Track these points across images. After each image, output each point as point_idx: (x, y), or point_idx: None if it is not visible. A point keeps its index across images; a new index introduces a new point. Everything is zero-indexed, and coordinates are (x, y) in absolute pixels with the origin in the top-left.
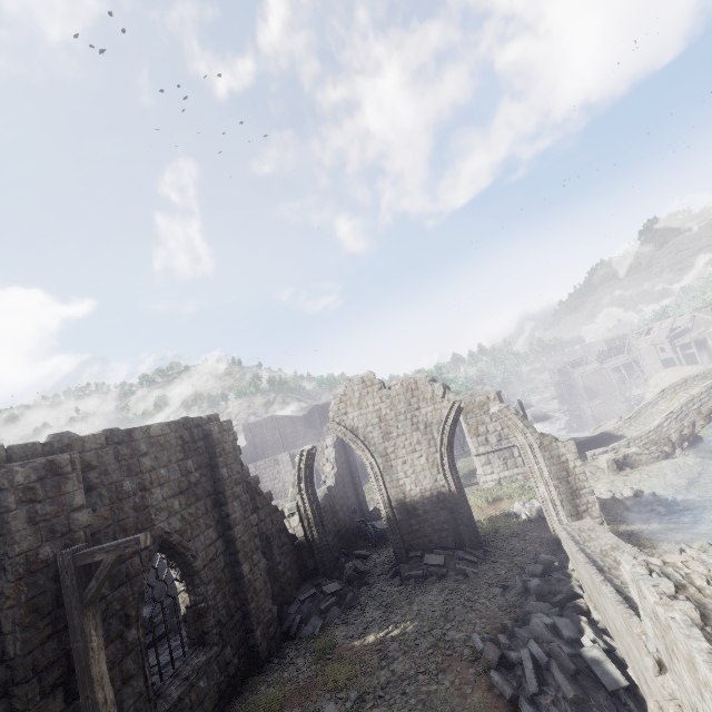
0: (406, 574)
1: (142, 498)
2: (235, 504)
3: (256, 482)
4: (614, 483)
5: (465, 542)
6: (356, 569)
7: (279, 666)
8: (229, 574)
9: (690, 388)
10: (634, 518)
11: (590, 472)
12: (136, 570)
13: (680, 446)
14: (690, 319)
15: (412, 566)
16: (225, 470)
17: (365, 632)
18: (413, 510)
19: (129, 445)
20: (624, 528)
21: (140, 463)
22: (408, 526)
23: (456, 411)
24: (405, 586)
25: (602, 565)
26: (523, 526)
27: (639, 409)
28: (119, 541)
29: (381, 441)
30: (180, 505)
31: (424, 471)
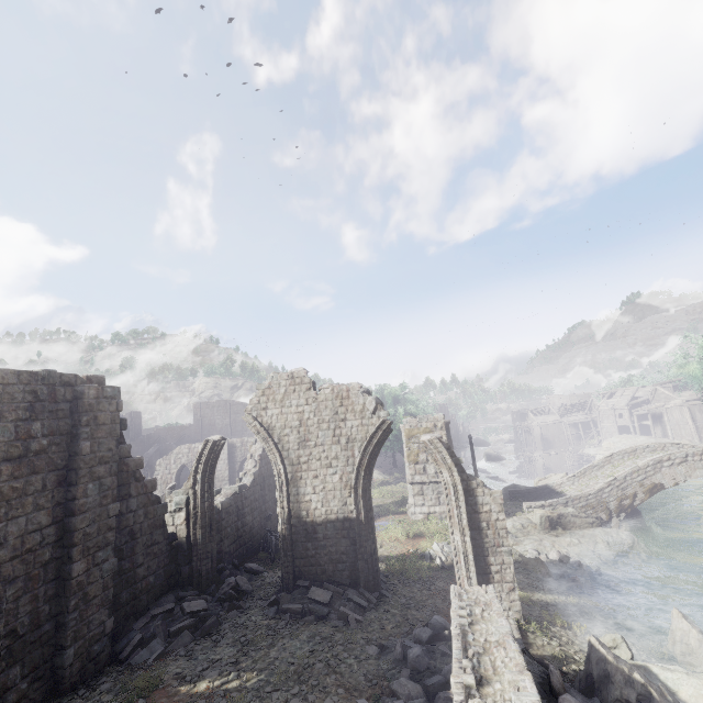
0: (283, 606)
1: None
2: (90, 486)
3: (137, 465)
4: (543, 542)
5: (361, 580)
6: (236, 586)
7: (79, 702)
8: (54, 571)
9: (638, 458)
10: (553, 587)
11: (521, 524)
12: None
13: (617, 516)
14: (651, 392)
15: (294, 597)
16: (88, 443)
17: (202, 675)
18: (313, 532)
19: None
20: (539, 597)
21: None
22: (304, 550)
23: (384, 431)
24: (277, 621)
25: (475, 669)
26: (433, 573)
27: (584, 469)
28: None
29: (296, 447)
30: (1, 475)
31: (335, 490)
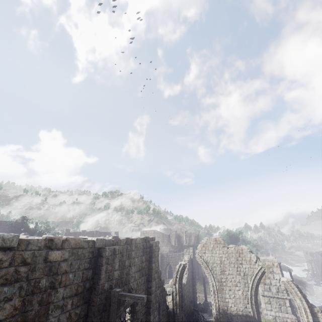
0: None
1: (129, 270)
2: (153, 282)
3: (160, 273)
4: None
5: None
6: None
7: None
8: (145, 318)
9: None
10: None
11: None
12: (121, 302)
13: None
14: None
15: None
16: (154, 264)
17: None
18: (230, 319)
19: (130, 245)
20: None
21: (131, 254)
22: None
23: (262, 272)
24: None
25: None
26: None
27: None
28: (136, 295)
29: (219, 273)
30: (137, 277)
31: (240, 299)
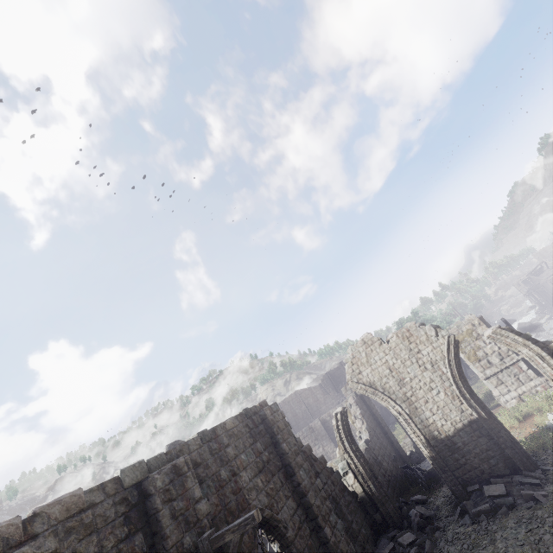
0: (473, 511)
1: (236, 483)
2: (301, 473)
3: (309, 450)
4: None
5: (518, 465)
6: (421, 515)
7: None
8: (316, 540)
9: None
10: None
11: None
12: (248, 547)
13: None
14: None
15: (475, 502)
16: (284, 444)
17: None
18: (452, 444)
19: (216, 441)
20: None
21: (227, 453)
22: (454, 461)
23: (453, 344)
24: (478, 524)
25: None
26: None
27: None
28: (239, 520)
29: (398, 388)
30: (262, 483)
31: (447, 405)
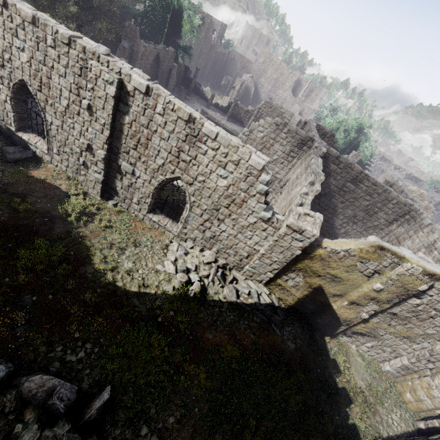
0: None
1: None
2: None
3: None
4: None
5: None
6: None
7: None
8: None
9: None
10: None
11: None
12: None
13: None
14: None
15: None
16: None
17: None
18: None
19: None
20: None
21: None
22: None
23: None
24: None
25: None
26: None
27: None
28: None
29: None
30: None
31: None
